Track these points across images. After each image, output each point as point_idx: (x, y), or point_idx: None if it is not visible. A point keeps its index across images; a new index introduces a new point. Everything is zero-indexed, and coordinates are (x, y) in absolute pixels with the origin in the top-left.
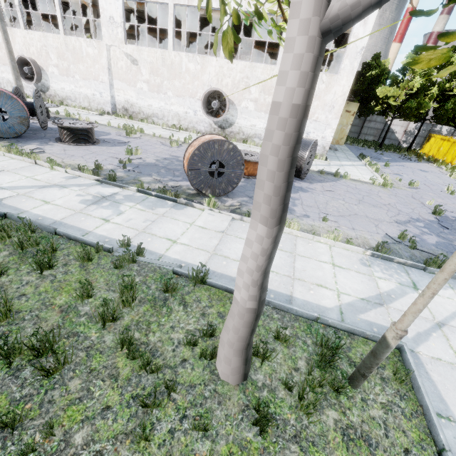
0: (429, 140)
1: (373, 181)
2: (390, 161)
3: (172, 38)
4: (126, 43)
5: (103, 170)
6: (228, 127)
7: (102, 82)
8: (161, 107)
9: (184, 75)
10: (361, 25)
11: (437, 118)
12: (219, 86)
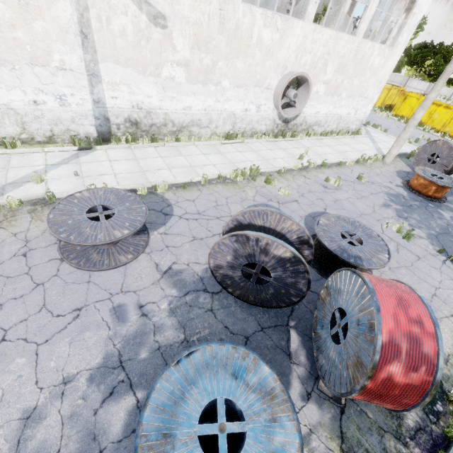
0: None
1: None
2: None
3: None
4: None
5: None
6: (292, 120)
7: (64, 68)
8: (207, 107)
9: (253, 49)
10: None
11: None
12: (296, 66)
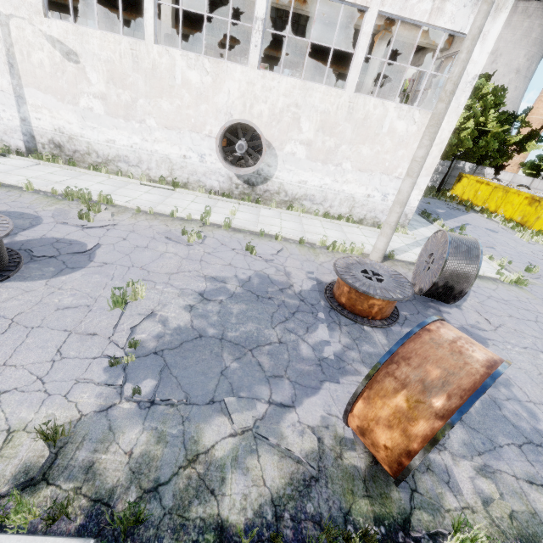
0: (460, 181)
1: (505, 277)
2: (450, 216)
3: (153, 19)
4: (47, 16)
5: (71, 436)
6: (261, 184)
7: None
8: (134, 144)
9: (179, 90)
10: (478, 41)
11: (469, 156)
12: (247, 116)
